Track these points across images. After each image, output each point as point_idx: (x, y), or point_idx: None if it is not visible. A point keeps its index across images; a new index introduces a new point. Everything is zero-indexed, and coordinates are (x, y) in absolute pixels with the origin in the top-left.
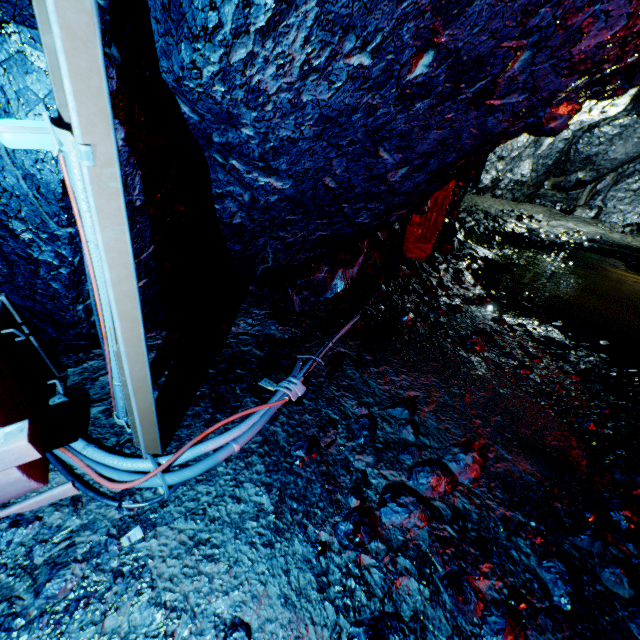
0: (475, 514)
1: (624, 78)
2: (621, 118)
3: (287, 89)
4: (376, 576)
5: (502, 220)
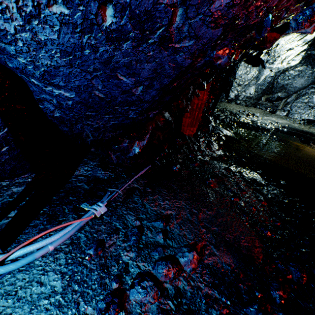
0: (189, 292)
1: (256, 32)
2: (299, 67)
3: (23, 30)
4: None
5: (238, 116)
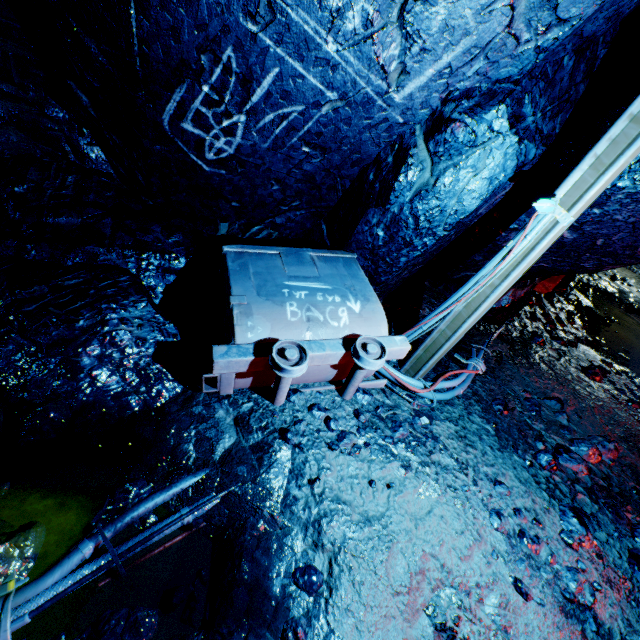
0: (616, 479)
1: None
2: None
3: None
4: (565, 488)
5: (597, 276)
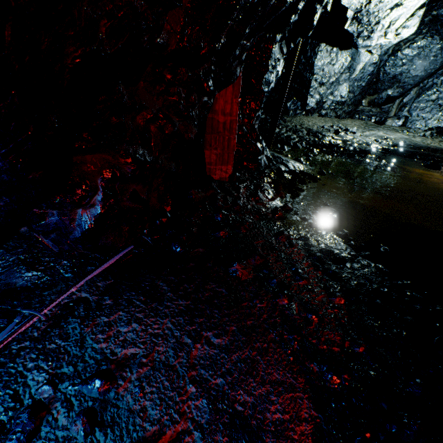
0: None
1: None
2: (418, 41)
3: None
4: None
5: (321, 135)
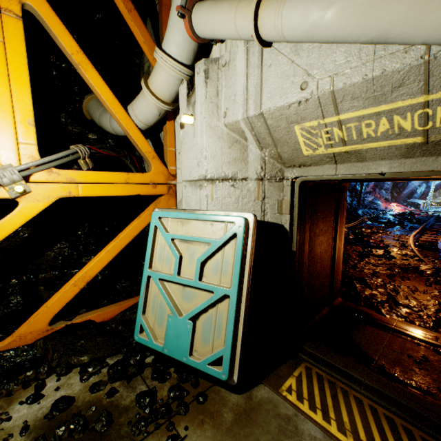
0: None
1: None
2: None
3: (437, 185)
4: None
5: None
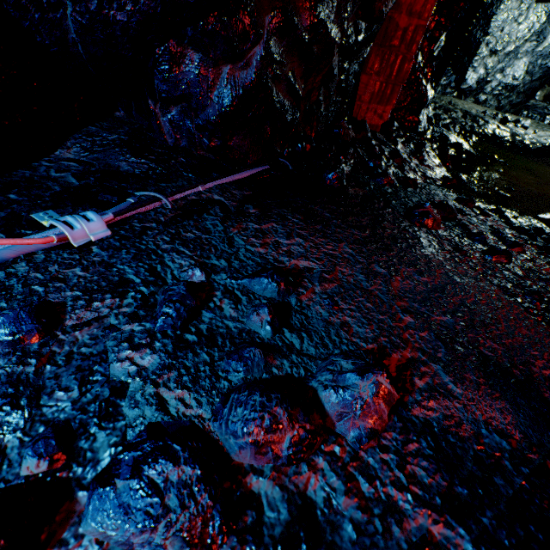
0: (351, 526)
1: None
2: None
3: None
4: None
5: (483, 120)
